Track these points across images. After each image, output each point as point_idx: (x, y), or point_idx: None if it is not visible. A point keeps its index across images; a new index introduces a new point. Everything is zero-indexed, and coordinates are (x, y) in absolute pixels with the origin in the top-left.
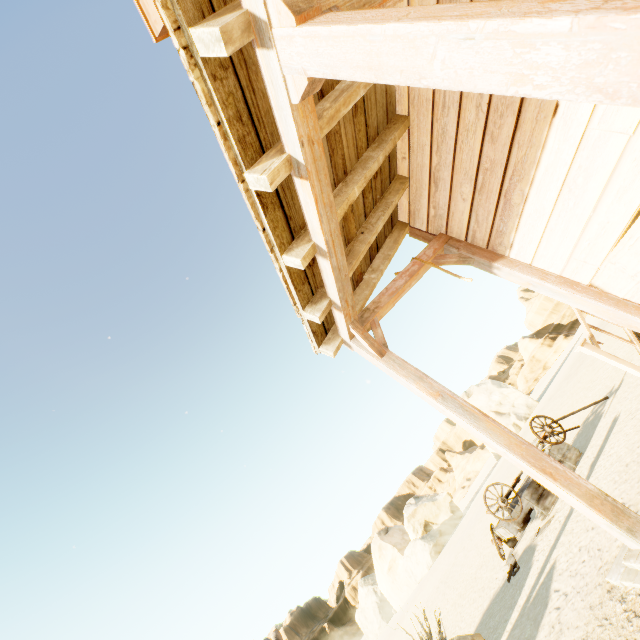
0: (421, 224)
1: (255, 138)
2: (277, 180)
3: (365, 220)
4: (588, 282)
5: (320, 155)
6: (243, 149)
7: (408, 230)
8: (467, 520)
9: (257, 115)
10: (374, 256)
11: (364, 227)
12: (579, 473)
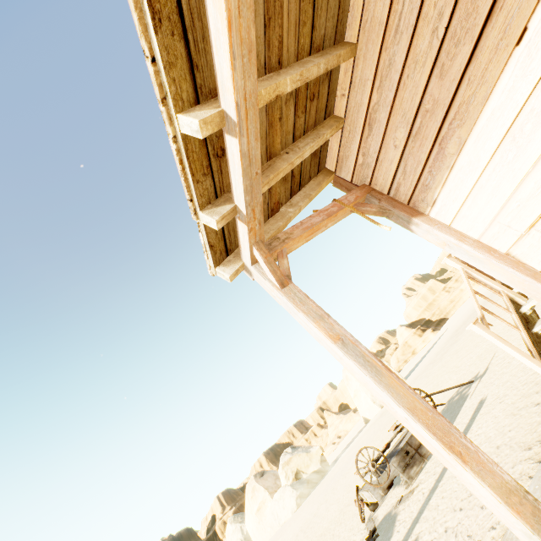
0: (347, 173)
1: None
2: None
3: (293, 143)
4: (506, 250)
5: None
6: None
7: (333, 179)
8: (333, 474)
9: None
10: (295, 192)
11: (290, 148)
12: None
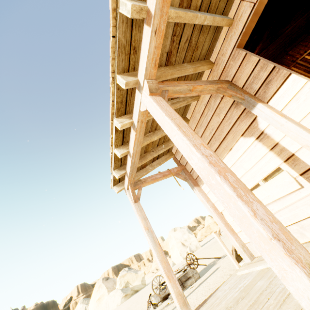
0: (178, 157)
1: (124, 109)
2: (124, 127)
3: (157, 147)
4: (221, 211)
5: (143, 126)
6: (118, 111)
7: (173, 156)
8: (146, 289)
9: (129, 103)
10: (155, 160)
11: (155, 149)
12: (194, 285)
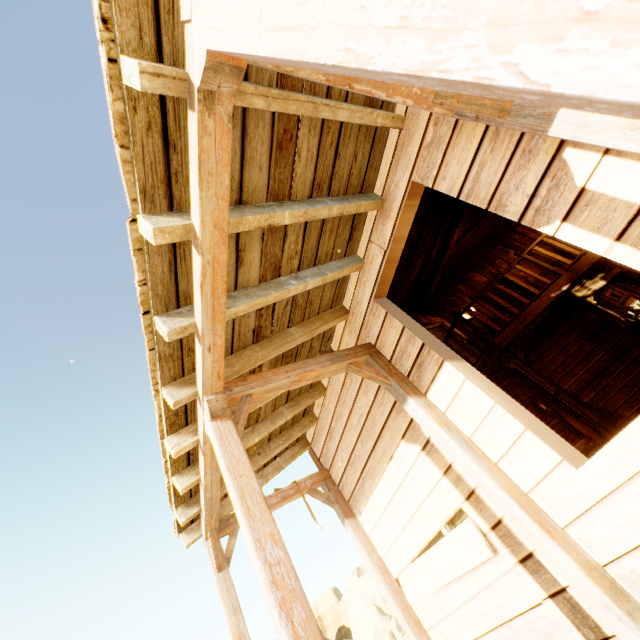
0: (317, 451)
1: (184, 420)
2: (182, 452)
3: (268, 442)
4: (395, 576)
5: None
6: (171, 427)
7: (309, 448)
8: None
9: (192, 409)
10: (270, 462)
11: (264, 448)
12: None
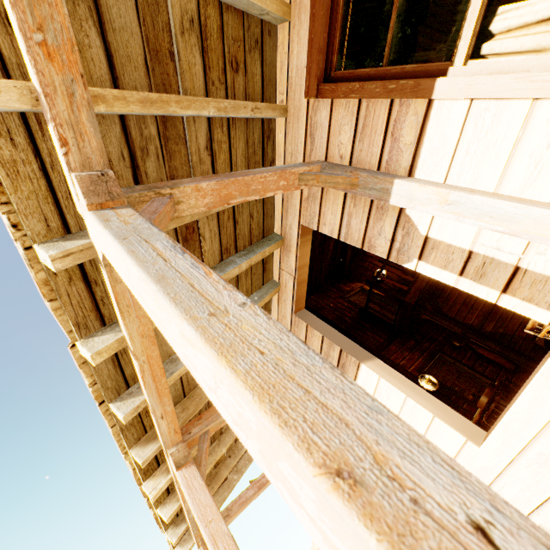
0: None
1: (156, 463)
2: (160, 493)
3: (235, 443)
4: None
5: None
6: (145, 474)
7: None
8: None
9: (160, 452)
10: (241, 456)
11: (233, 450)
12: None
